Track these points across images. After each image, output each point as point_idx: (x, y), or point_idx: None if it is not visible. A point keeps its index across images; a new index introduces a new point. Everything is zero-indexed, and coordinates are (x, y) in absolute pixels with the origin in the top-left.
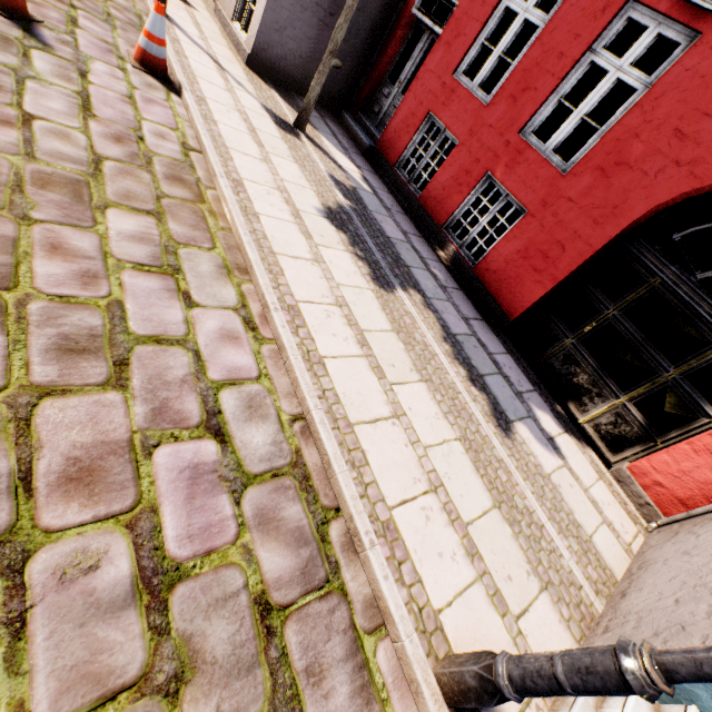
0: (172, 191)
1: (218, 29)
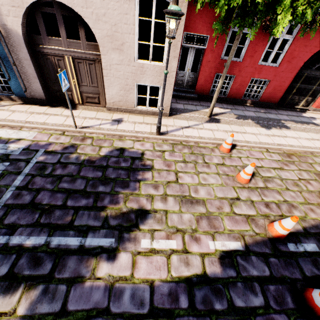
0: (296, 159)
1: (134, 115)
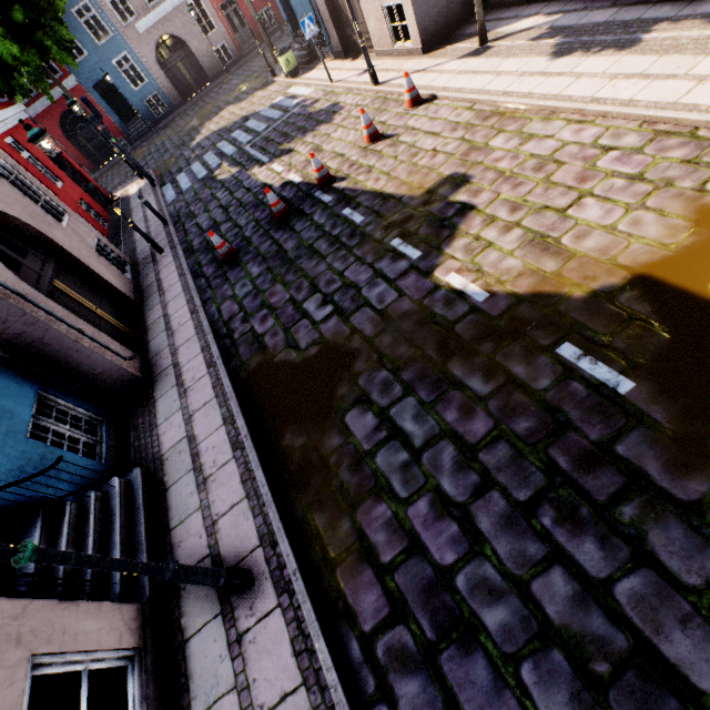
0: (491, 123)
1: (391, 60)
